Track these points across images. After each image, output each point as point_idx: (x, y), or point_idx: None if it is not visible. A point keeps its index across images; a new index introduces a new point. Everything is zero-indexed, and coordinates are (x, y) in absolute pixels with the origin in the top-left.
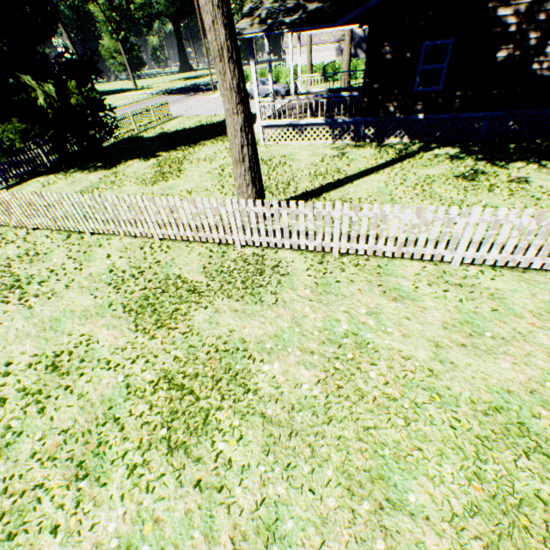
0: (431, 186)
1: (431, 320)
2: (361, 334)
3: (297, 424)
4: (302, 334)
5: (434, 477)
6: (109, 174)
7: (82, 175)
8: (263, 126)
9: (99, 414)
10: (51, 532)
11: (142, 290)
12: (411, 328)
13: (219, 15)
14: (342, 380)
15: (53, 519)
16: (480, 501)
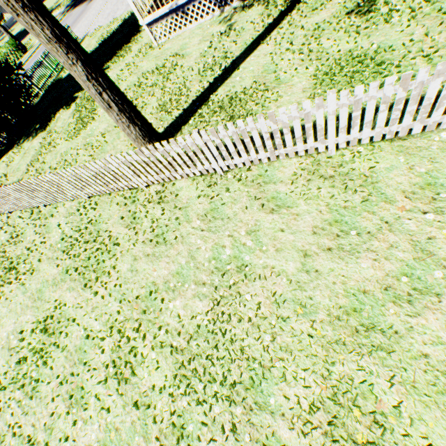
0: (320, 41)
1: (303, 228)
2: (242, 257)
3: (195, 350)
4: (196, 268)
5: (291, 382)
6: (46, 135)
7: (28, 144)
8: (147, 25)
9: (76, 360)
10: (65, 441)
11: (84, 251)
12: (284, 241)
13: None
14: (225, 307)
15: (65, 433)
16: (325, 398)
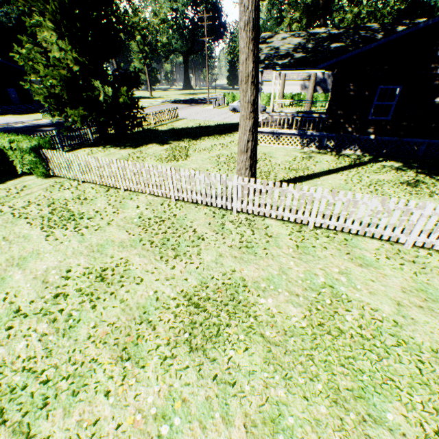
0: (382, 188)
1: (392, 285)
2: (335, 287)
3: (290, 346)
4: (288, 281)
5: (406, 403)
6: (135, 151)
7: (115, 150)
8: None
9: (136, 316)
10: (105, 395)
11: (163, 233)
12: (375, 288)
13: (251, 55)
14: (323, 318)
15: (105, 386)
16: None
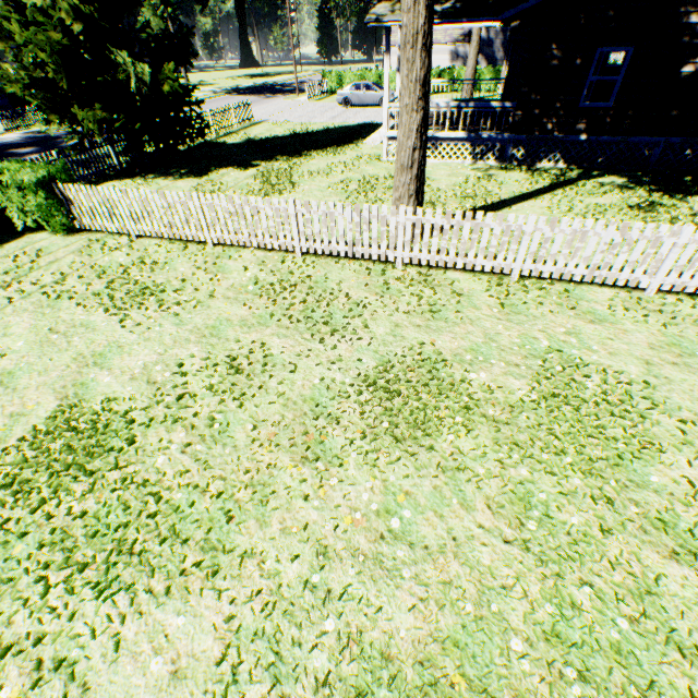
0: (604, 216)
1: (636, 342)
2: (564, 351)
3: (521, 423)
4: (500, 349)
5: (670, 465)
6: (202, 182)
7: (166, 182)
8: (388, 138)
9: (306, 411)
10: (304, 499)
11: (301, 303)
12: (616, 348)
13: None
14: (557, 388)
15: (300, 490)
16: None
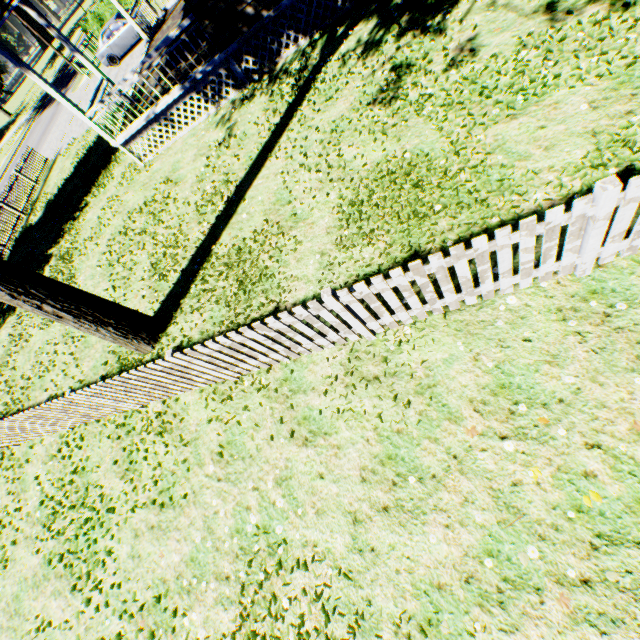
0: (340, 149)
1: (348, 470)
2: (273, 527)
3: None
4: (215, 548)
5: None
6: (16, 320)
7: None
8: (123, 144)
9: None
10: None
11: (71, 523)
12: (325, 495)
13: None
14: (257, 622)
15: None
16: None
